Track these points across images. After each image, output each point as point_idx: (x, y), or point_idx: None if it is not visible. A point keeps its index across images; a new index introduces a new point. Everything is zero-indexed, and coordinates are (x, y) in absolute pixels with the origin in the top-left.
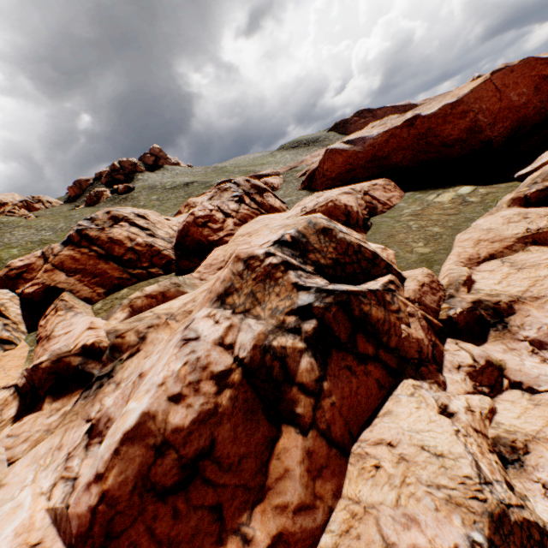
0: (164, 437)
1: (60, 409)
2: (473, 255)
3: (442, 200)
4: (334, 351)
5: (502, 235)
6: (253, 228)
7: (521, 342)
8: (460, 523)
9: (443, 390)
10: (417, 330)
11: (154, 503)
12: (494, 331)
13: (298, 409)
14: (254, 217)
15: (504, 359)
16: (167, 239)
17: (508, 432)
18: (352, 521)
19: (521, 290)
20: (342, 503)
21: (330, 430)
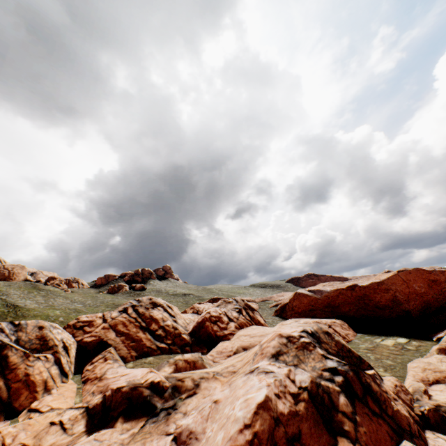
0: (277, 415)
1: (129, 429)
2: (424, 377)
3: (386, 343)
4: (356, 400)
5: (439, 368)
6: (252, 331)
7: None
8: None
9: None
10: (402, 409)
11: None
12: None
13: (345, 427)
14: (248, 326)
15: None
16: (184, 326)
17: None
18: None
19: None
20: None
21: None
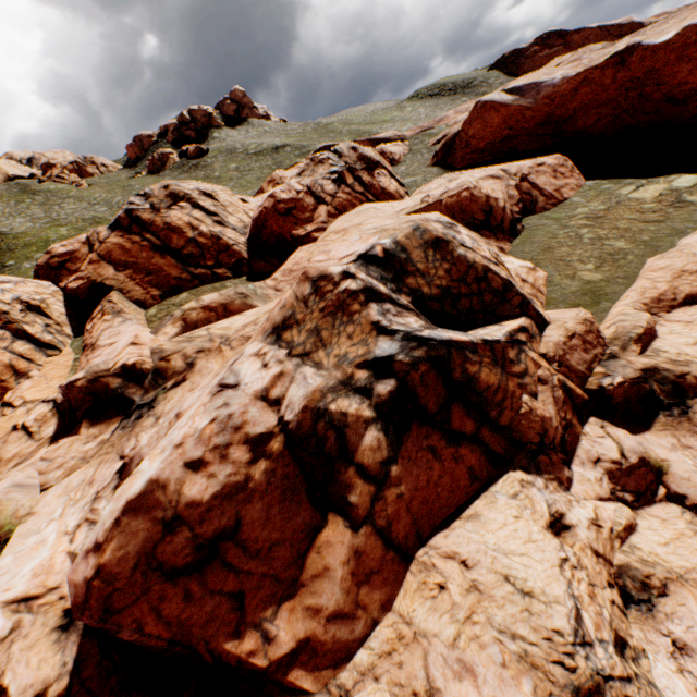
0: (176, 512)
1: (97, 436)
2: (667, 295)
3: (642, 197)
4: (415, 425)
5: None
6: (352, 222)
7: None
8: (530, 691)
9: (565, 491)
10: (546, 403)
11: (161, 583)
12: (665, 417)
13: (351, 497)
14: (357, 206)
15: (669, 459)
16: (240, 229)
17: (643, 563)
18: (397, 643)
19: None
20: (390, 617)
21: (391, 528)
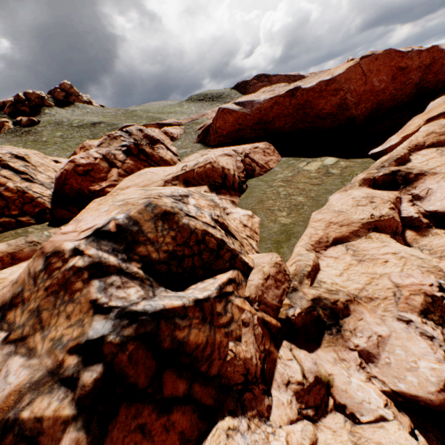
0: None
1: None
2: (323, 238)
3: (310, 169)
4: (124, 407)
5: (350, 219)
6: (134, 182)
7: (351, 351)
8: None
9: (266, 420)
10: (248, 344)
11: None
12: (329, 335)
13: None
14: (142, 169)
15: (333, 373)
16: (47, 184)
17: None
18: None
19: (359, 288)
20: None
21: None
